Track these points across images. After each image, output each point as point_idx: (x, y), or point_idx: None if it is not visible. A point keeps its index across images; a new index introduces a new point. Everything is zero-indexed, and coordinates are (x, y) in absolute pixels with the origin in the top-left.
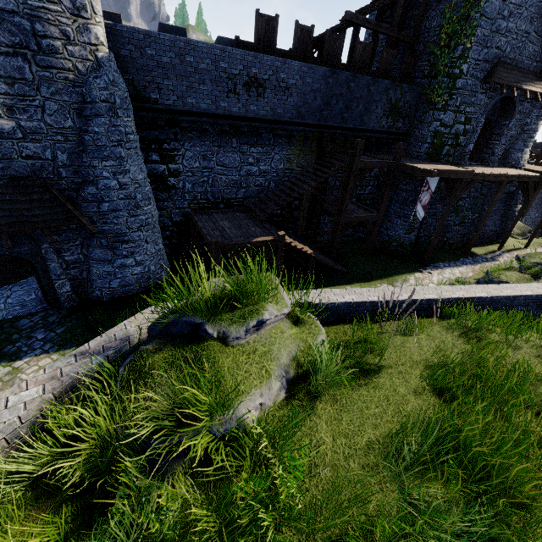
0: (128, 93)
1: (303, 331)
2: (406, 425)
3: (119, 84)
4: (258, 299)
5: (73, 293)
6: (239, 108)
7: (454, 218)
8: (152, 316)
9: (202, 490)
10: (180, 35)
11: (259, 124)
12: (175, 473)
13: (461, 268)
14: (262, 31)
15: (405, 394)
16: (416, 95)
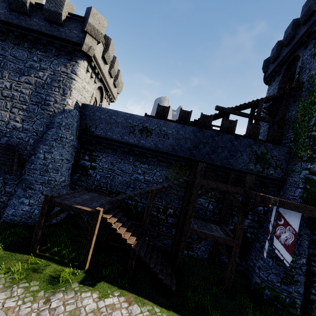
0: (74, 124)
1: None
2: None
3: (69, 118)
4: None
5: None
6: (134, 141)
7: None
8: None
9: None
10: None
11: (146, 151)
12: None
13: None
14: (160, 112)
15: None
16: (284, 152)
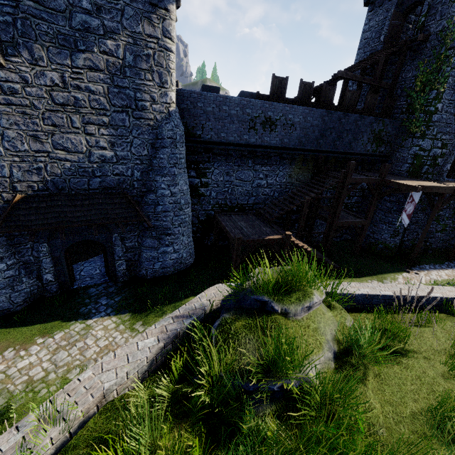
0: (184, 132)
1: (336, 314)
2: (446, 402)
3: (180, 126)
4: (305, 286)
5: (126, 271)
6: (256, 139)
7: (435, 226)
8: (216, 293)
9: (288, 430)
10: (216, 91)
11: (270, 150)
12: (266, 413)
13: (447, 271)
14: (275, 87)
15: (434, 376)
16: (396, 126)
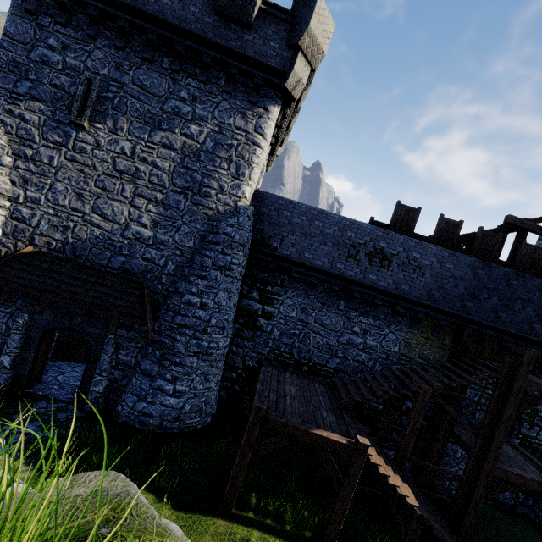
0: (250, 235)
1: None
2: None
3: (245, 225)
4: None
5: (102, 396)
6: (355, 273)
7: None
8: None
9: None
10: None
11: (376, 294)
12: None
13: None
14: (400, 217)
15: None
16: None
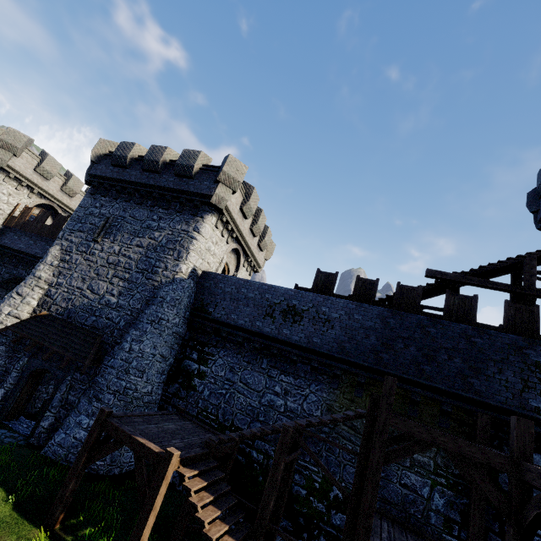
0: (184, 299)
1: None
2: None
3: (178, 291)
4: None
5: (46, 432)
6: (272, 329)
7: None
8: None
9: None
10: None
11: (290, 349)
12: None
13: None
14: (320, 282)
15: None
16: None
